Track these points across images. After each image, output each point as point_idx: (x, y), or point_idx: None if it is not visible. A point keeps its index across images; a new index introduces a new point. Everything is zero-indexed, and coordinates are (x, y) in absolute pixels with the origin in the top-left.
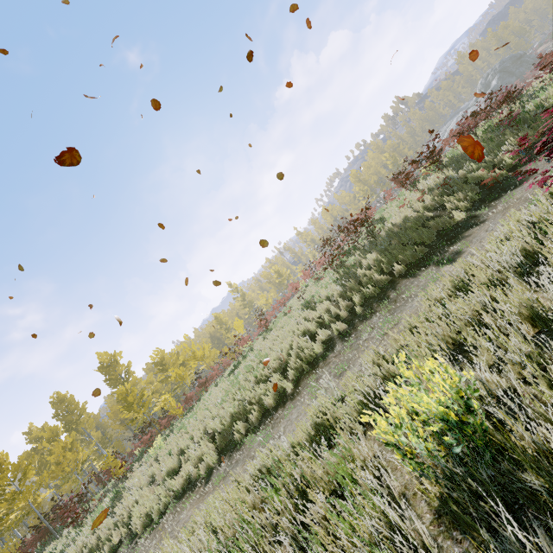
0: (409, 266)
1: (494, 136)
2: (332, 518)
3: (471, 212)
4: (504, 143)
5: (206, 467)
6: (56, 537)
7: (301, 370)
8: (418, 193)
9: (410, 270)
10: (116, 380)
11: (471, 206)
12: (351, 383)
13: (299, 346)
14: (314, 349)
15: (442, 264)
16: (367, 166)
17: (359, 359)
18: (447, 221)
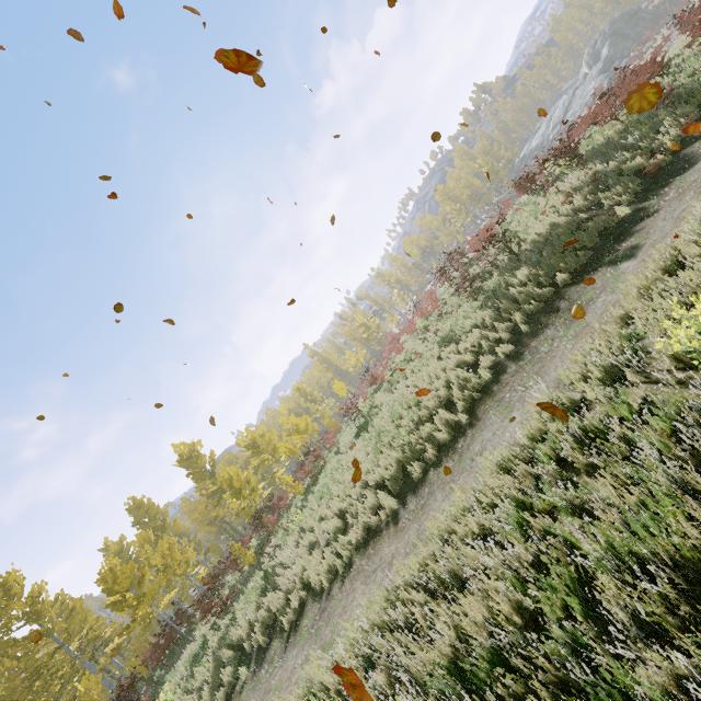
0: (574, 273)
1: (644, 119)
2: (648, 418)
3: (636, 206)
4: (658, 125)
5: (388, 510)
6: (189, 640)
7: (470, 400)
8: (561, 196)
9: (577, 277)
10: (201, 473)
11: (634, 199)
12: (578, 369)
13: (460, 378)
14: (479, 378)
15: (619, 262)
16: (456, 178)
17: (551, 367)
18: (609, 219)
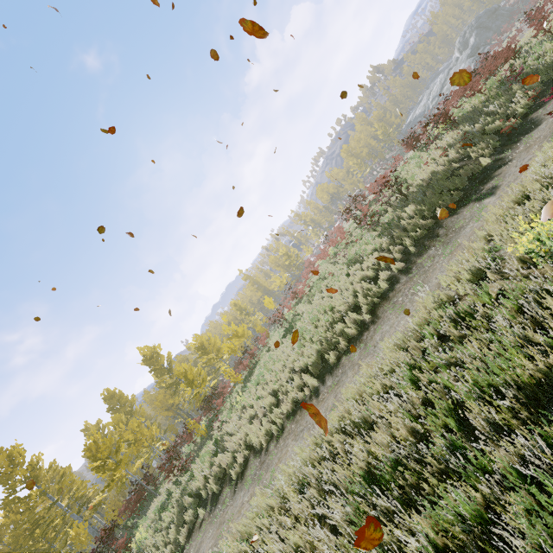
0: (450, 208)
1: (501, 92)
2: (501, 299)
3: (495, 157)
4: (512, 96)
5: (311, 387)
6: (155, 495)
7: (372, 304)
8: (439, 151)
9: (451, 211)
10: (161, 369)
11: (494, 152)
12: (453, 274)
13: (364, 288)
14: (379, 288)
15: (483, 199)
16: (357, 139)
17: (433, 277)
18: (475, 167)
